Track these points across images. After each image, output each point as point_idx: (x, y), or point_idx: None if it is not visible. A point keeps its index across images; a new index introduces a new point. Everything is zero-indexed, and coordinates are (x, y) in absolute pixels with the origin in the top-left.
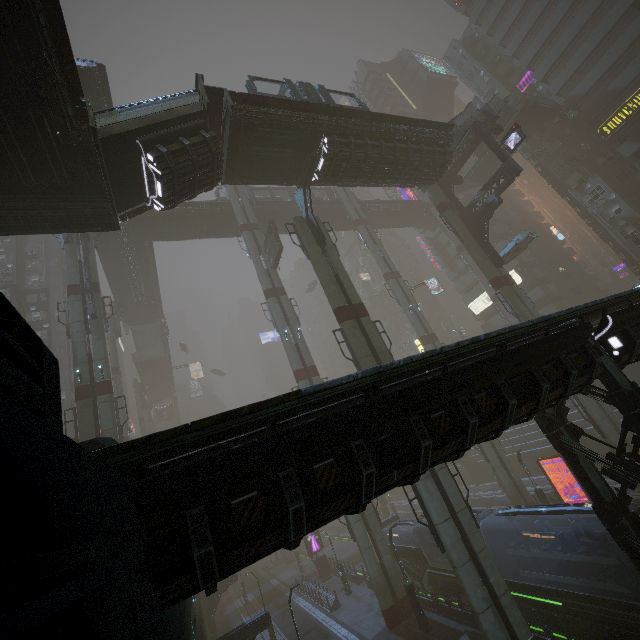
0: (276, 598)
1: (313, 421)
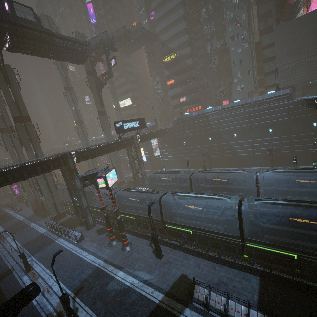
0: None
1: None
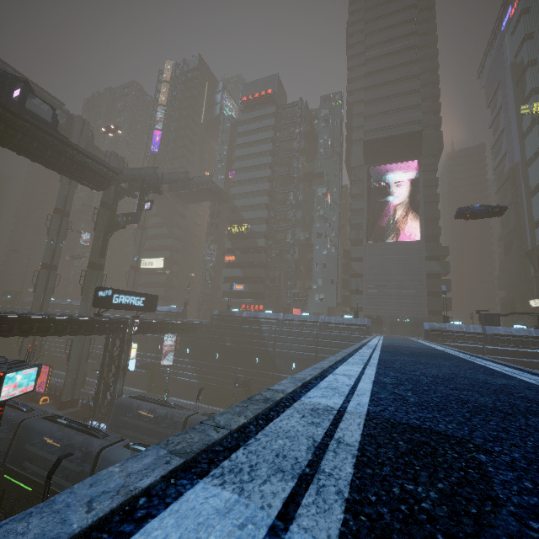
0: None
1: None
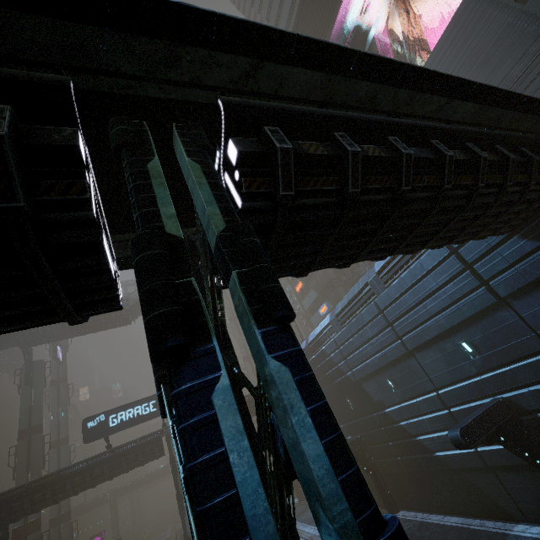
0: None
1: None
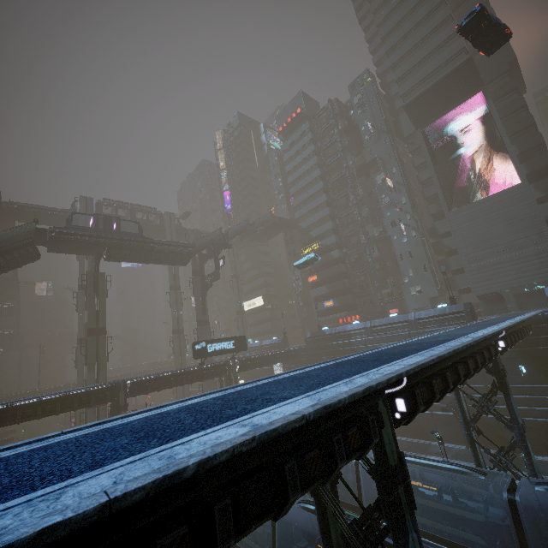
0: None
1: None
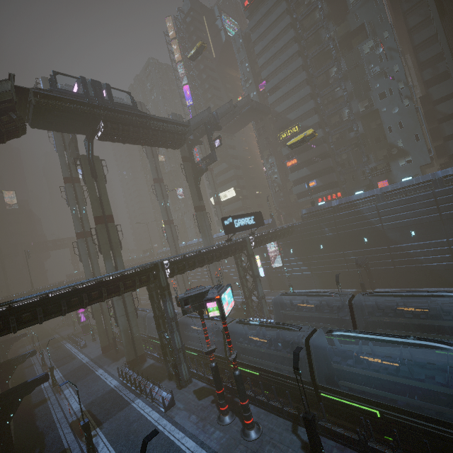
0: (54, 344)
1: (24, 304)
